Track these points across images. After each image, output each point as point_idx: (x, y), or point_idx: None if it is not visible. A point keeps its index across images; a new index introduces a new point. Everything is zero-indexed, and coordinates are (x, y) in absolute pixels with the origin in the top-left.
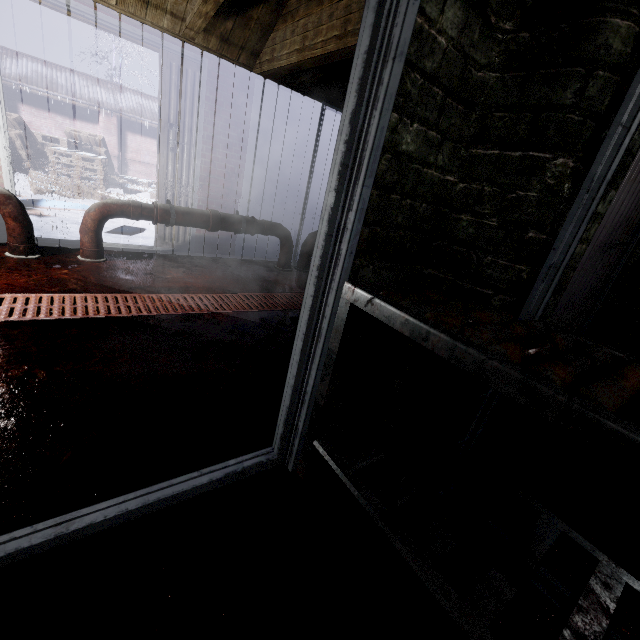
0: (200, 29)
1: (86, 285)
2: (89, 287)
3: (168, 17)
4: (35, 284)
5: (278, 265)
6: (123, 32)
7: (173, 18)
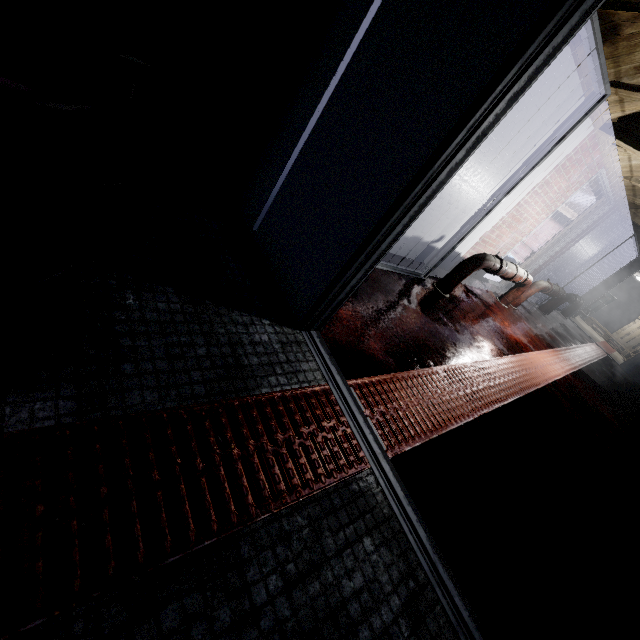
0: (638, 204)
1: (543, 339)
2: (545, 341)
3: (630, 193)
4: (538, 339)
5: (542, 309)
6: (603, 191)
7: (631, 194)
